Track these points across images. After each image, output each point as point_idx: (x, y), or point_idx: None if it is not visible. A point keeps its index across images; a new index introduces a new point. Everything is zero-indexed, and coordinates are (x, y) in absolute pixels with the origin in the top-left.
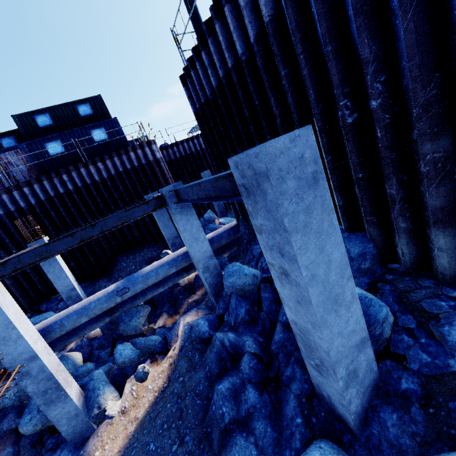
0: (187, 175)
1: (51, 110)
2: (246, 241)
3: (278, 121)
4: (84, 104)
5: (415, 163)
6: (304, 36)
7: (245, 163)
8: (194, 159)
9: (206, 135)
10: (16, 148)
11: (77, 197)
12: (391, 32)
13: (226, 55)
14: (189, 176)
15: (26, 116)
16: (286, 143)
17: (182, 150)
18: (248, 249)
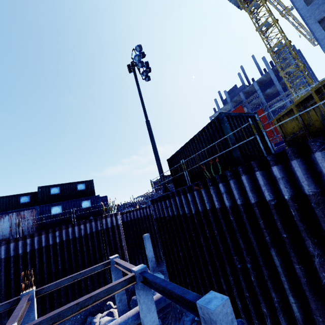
0: (132, 233)
1: (62, 185)
2: (178, 311)
3: (204, 248)
4: (82, 183)
5: (271, 298)
6: (216, 224)
7: (205, 311)
8: (138, 222)
9: (160, 230)
10: (33, 208)
11: (59, 248)
12: (250, 242)
13: (179, 209)
14: (133, 233)
15: (46, 187)
16: (221, 307)
17: (132, 216)
18: (180, 318)
